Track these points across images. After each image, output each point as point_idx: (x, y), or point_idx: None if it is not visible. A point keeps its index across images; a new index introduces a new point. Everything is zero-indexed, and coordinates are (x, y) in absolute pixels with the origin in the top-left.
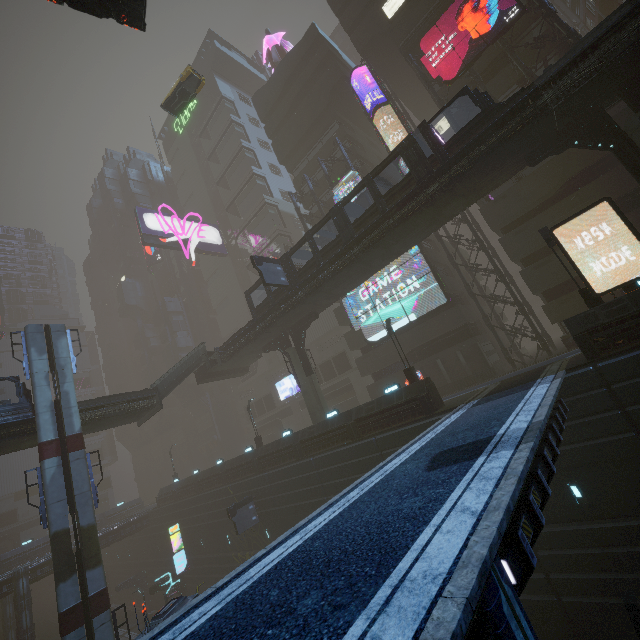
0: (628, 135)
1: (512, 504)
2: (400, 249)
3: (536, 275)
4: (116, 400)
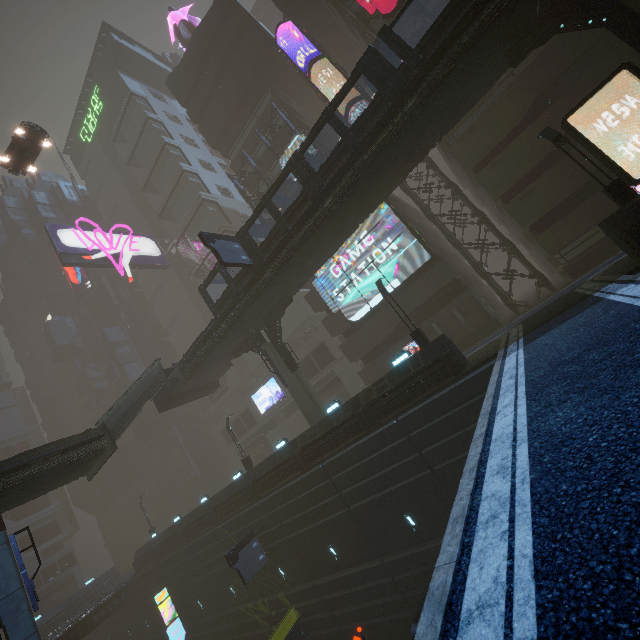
0: (621, 3)
1: None
2: (375, 199)
3: (523, 207)
4: (47, 452)
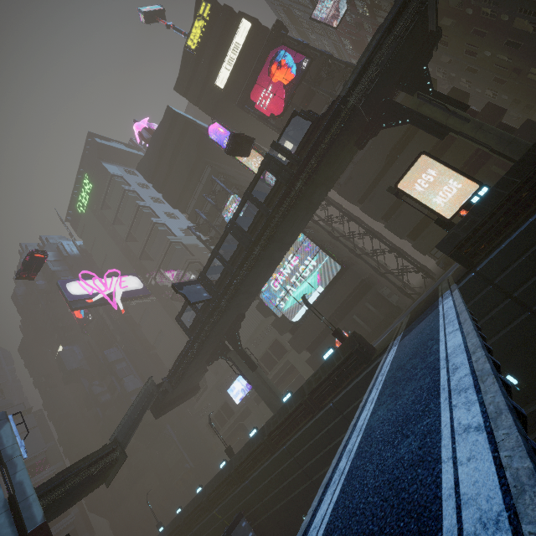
0: (415, 110)
1: (508, 402)
2: (291, 239)
3: (397, 225)
4: (76, 469)
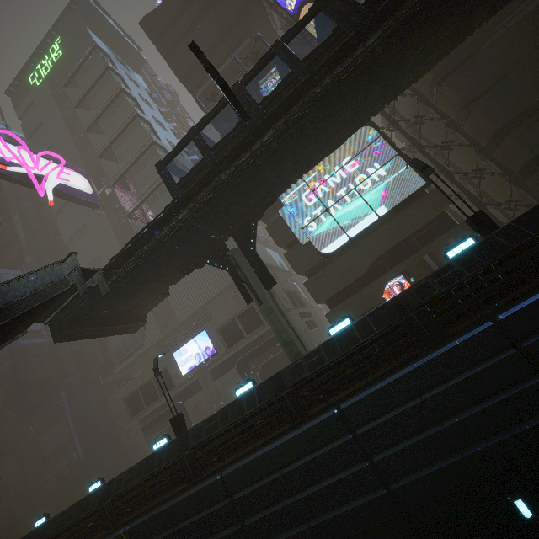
0: None
1: None
2: (403, 79)
3: (530, 134)
4: None
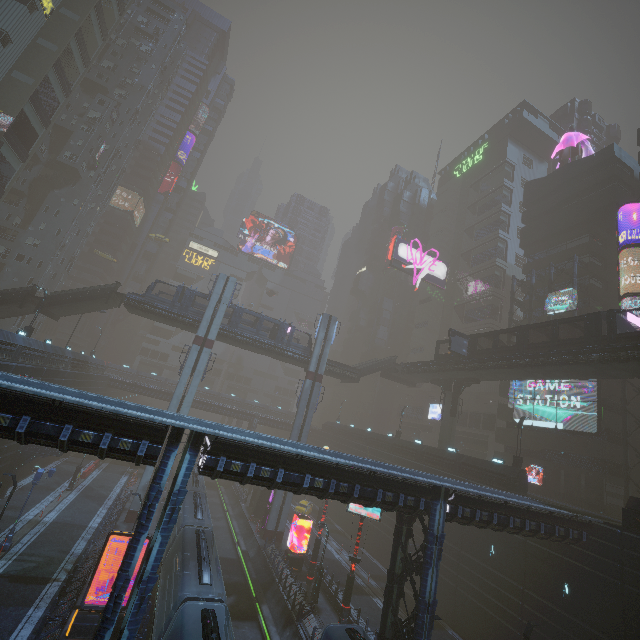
0: None
1: (454, 488)
2: (562, 376)
3: None
4: (341, 366)
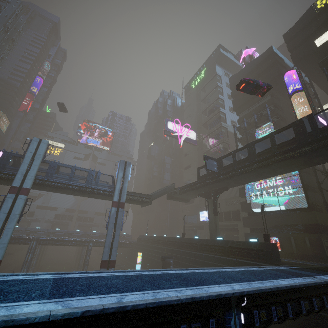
0: None
1: (246, 292)
2: (282, 171)
3: None
4: (137, 195)
